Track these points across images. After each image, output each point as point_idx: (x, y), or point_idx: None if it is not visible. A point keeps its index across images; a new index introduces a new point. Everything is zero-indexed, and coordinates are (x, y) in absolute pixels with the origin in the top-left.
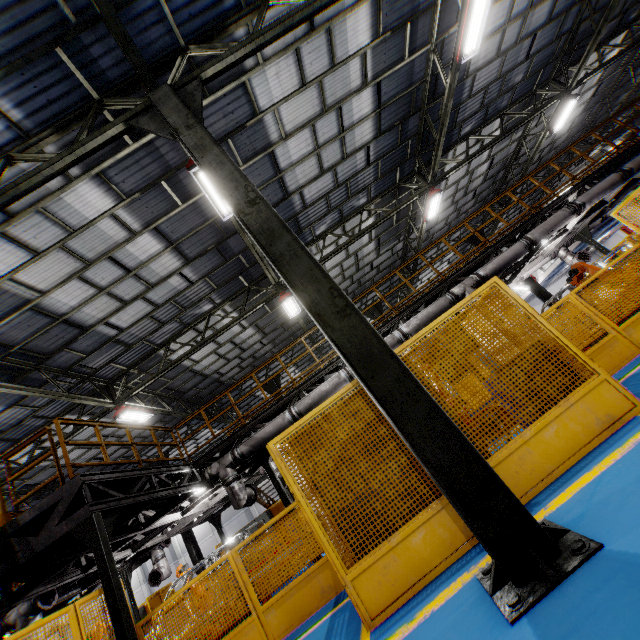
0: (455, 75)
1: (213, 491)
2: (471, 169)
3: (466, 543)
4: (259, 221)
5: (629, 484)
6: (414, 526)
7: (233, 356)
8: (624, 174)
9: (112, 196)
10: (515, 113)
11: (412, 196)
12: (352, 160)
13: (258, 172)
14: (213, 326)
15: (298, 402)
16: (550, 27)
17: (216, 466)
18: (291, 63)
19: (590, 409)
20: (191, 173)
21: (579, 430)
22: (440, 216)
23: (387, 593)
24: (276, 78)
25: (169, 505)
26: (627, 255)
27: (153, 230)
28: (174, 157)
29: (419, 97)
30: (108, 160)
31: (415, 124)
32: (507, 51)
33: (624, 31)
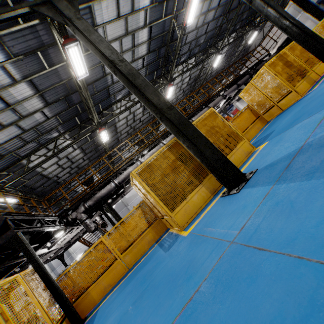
0: (183, 31)
1: (67, 233)
2: (183, 79)
3: (211, 196)
4: (127, 69)
5: (259, 159)
6: (194, 193)
7: (66, 166)
8: (238, 85)
9: (4, 54)
10: (200, 56)
11: (161, 86)
12: (136, 63)
13: (92, 59)
14: (57, 146)
15: (117, 177)
16: (213, 22)
17: (75, 214)
18: (114, 4)
19: (243, 150)
20: (65, 48)
21: (240, 157)
22: (170, 99)
23: (187, 217)
24: (106, 9)
25: (45, 240)
26: (244, 109)
27: (28, 81)
28: (47, 39)
29: (166, 39)
30: (5, 30)
31: (163, 51)
32: (199, 28)
33: (235, 32)
